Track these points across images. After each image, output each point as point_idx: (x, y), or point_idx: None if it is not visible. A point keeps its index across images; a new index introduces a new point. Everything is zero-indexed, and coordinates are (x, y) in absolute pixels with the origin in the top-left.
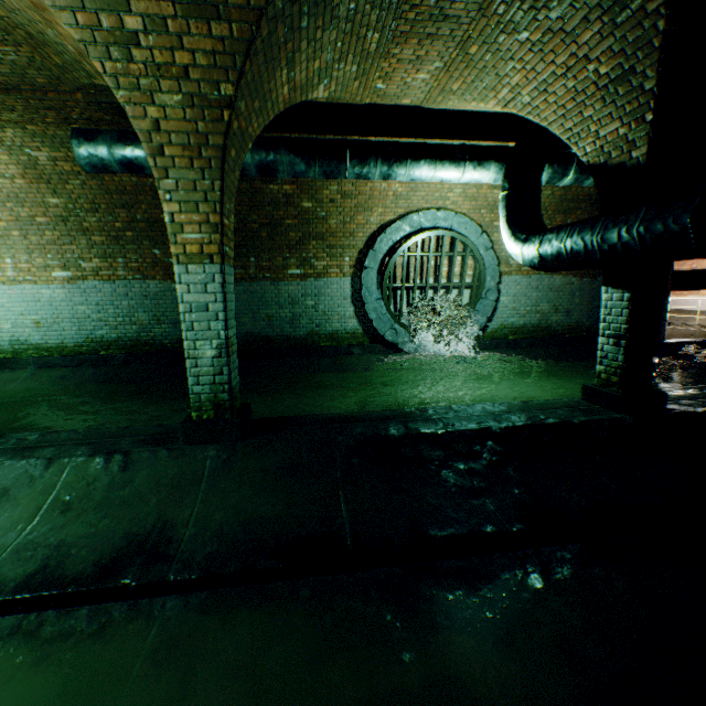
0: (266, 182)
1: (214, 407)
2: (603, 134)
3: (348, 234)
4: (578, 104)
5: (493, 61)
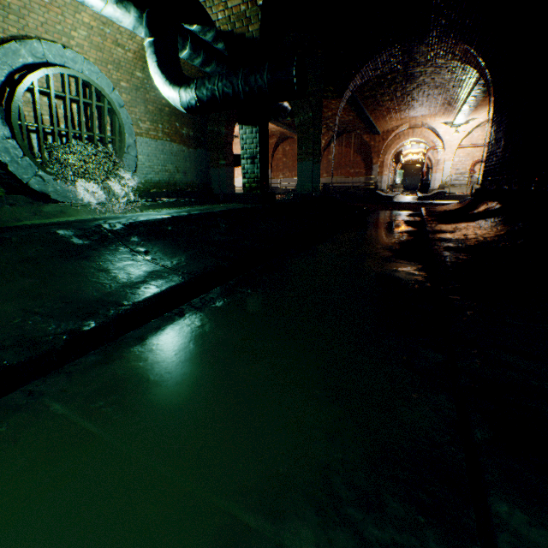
0: None
1: None
2: (231, 6)
3: None
4: None
5: None
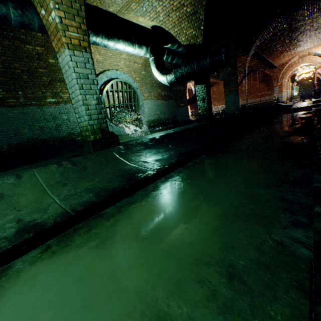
0: (24, 43)
1: (101, 132)
2: (188, 33)
3: None
4: (180, 22)
5: None
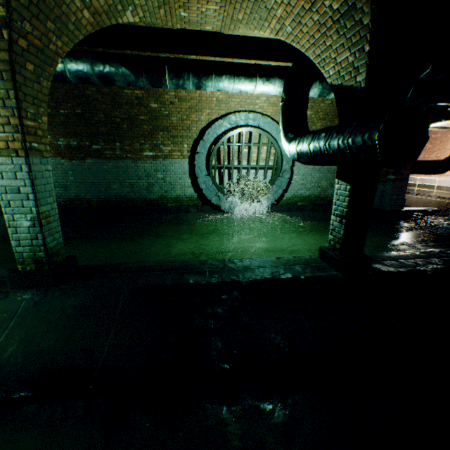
0: (121, 87)
1: (35, 262)
2: (339, 60)
3: (185, 128)
4: (322, 34)
5: None
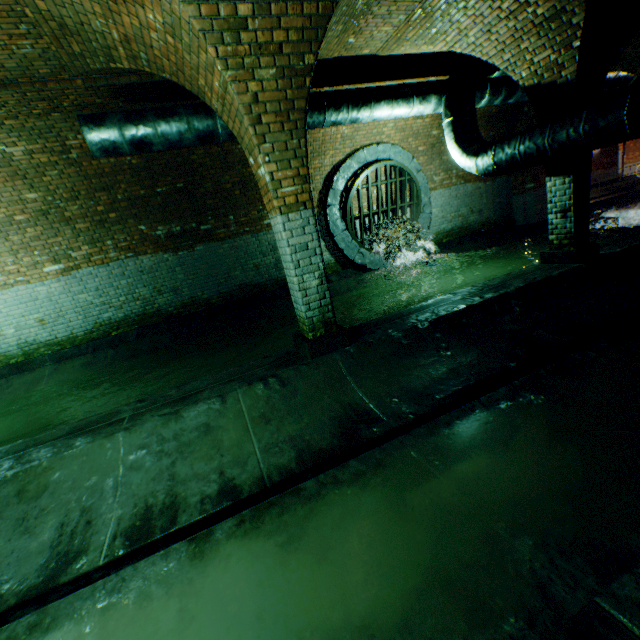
0: (235, 143)
1: (323, 325)
2: (537, 61)
3: None
4: (517, 39)
5: (449, 10)
